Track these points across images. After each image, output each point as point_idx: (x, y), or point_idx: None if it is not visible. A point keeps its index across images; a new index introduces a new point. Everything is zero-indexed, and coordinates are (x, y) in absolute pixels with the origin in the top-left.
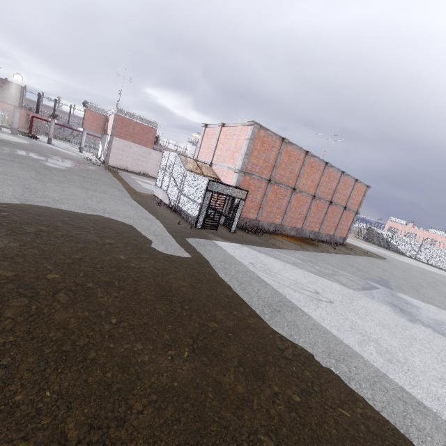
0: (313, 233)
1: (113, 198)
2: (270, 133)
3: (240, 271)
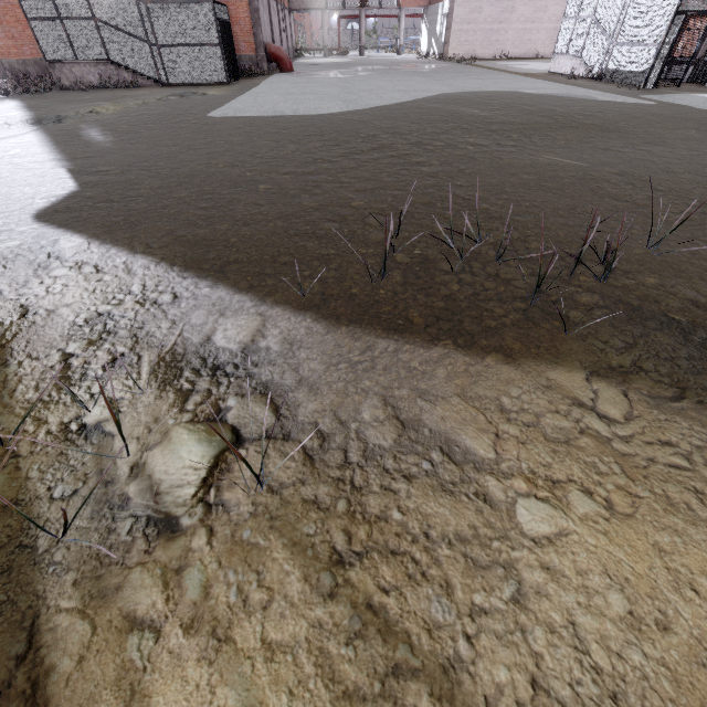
0: None
1: (516, 81)
2: None
3: None
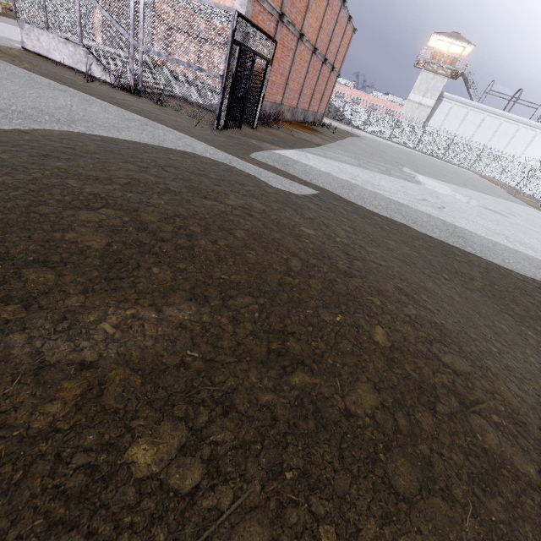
0: (304, 112)
1: None
2: None
3: (372, 196)
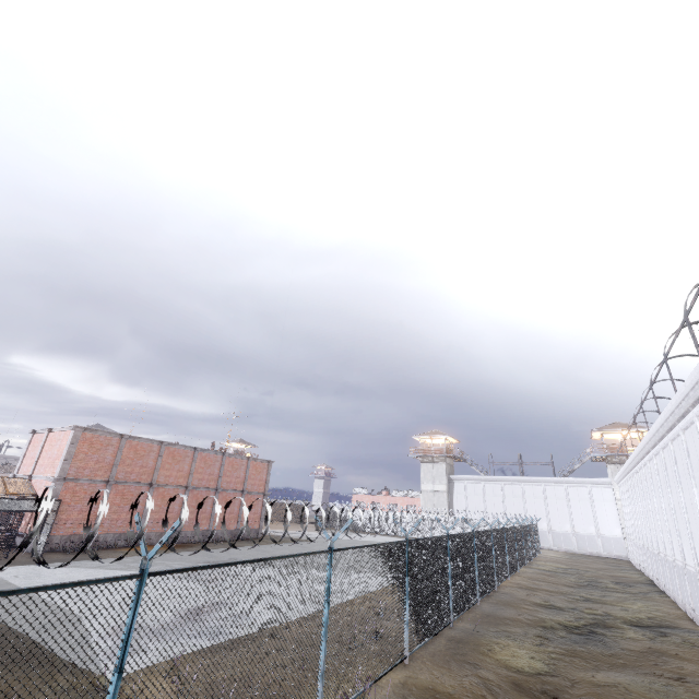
0: (201, 532)
1: None
2: (102, 433)
3: None
